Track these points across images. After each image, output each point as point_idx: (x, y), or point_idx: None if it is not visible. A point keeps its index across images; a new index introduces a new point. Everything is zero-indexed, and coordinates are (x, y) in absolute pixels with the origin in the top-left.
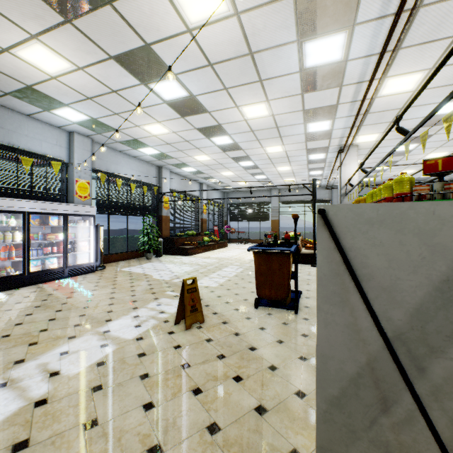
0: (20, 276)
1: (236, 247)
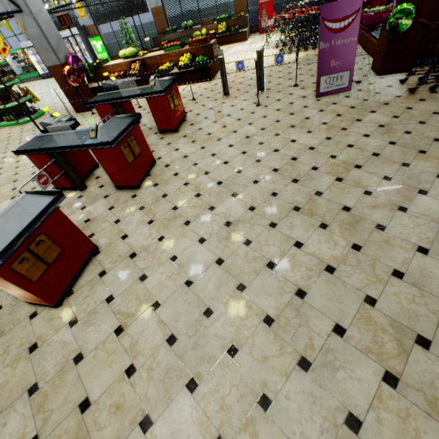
0: None
1: (242, 44)
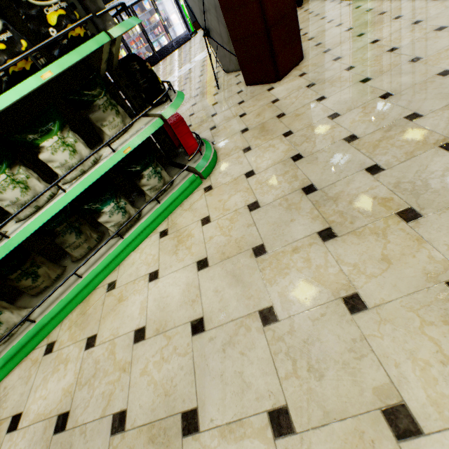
0: (154, 56)
1: None
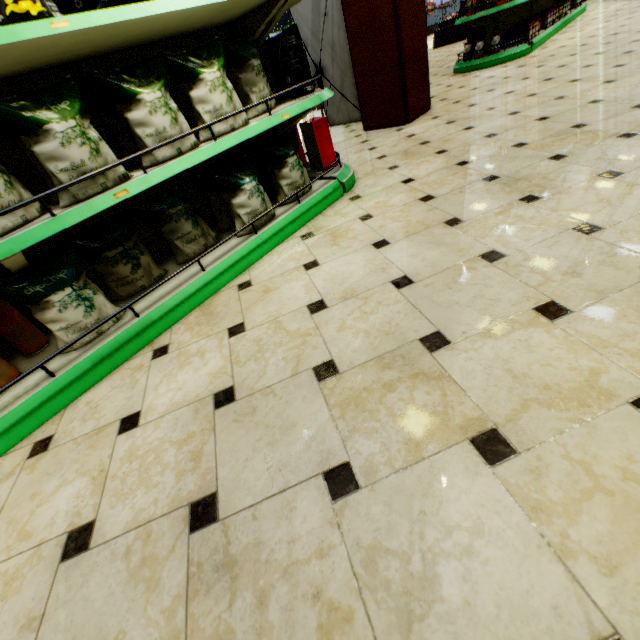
0: None
1: (429, 39)
